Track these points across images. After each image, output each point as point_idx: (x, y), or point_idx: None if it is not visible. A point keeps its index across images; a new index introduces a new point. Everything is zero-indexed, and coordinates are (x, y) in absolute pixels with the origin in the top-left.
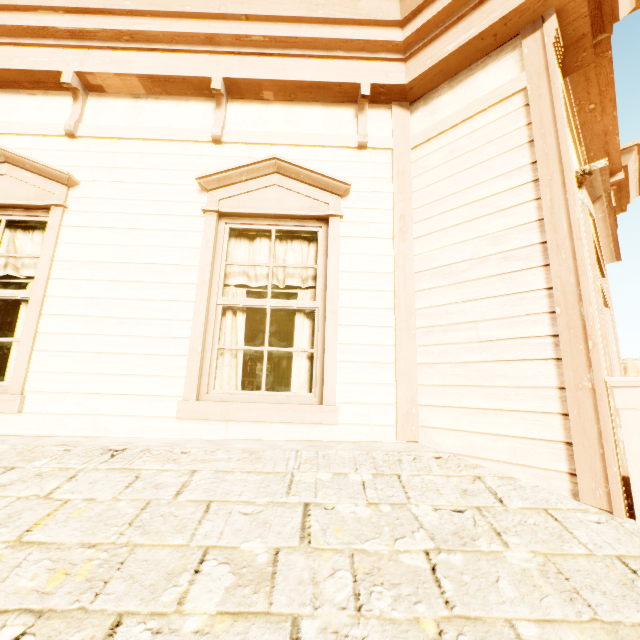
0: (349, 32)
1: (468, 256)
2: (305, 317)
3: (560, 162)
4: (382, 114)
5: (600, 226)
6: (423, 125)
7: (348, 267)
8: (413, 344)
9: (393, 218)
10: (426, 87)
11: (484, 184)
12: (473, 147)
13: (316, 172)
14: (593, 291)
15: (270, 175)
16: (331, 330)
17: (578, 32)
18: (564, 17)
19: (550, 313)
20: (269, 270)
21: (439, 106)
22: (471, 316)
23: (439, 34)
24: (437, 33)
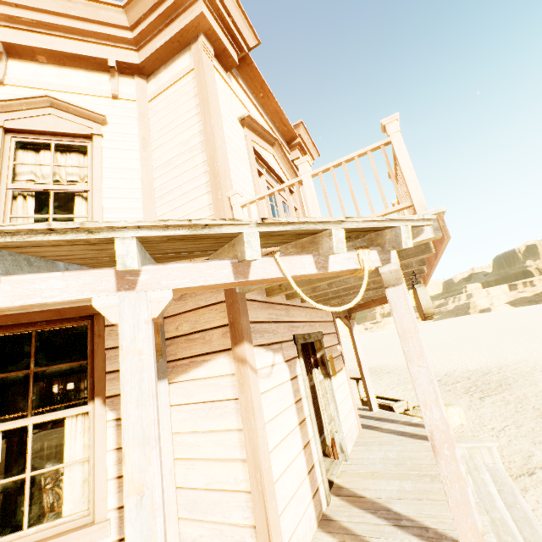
0: (96, 28)
1: (176, 154)
2: (83, 200)
3: (207, 102)
4: (129, 81)
5: (283, 162)
6: (154, 89)
7: (109, 165)
8: (154, 206)
9: (138, 139)
10: (153, 67)
11: (181, 117)
12: (176, 99)
13: (80, 107)
14: (252, 177)
15: (46, 108)
16: (98, 200)
17: (221, 47)
18: (210, 38)
19: (207, 171)
20: (50, 168)
21: (161, 78)
22: (179, 183)
23: (153, 38)
24: (151, 37)
